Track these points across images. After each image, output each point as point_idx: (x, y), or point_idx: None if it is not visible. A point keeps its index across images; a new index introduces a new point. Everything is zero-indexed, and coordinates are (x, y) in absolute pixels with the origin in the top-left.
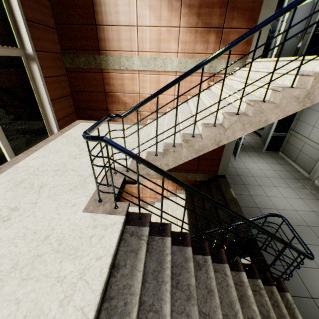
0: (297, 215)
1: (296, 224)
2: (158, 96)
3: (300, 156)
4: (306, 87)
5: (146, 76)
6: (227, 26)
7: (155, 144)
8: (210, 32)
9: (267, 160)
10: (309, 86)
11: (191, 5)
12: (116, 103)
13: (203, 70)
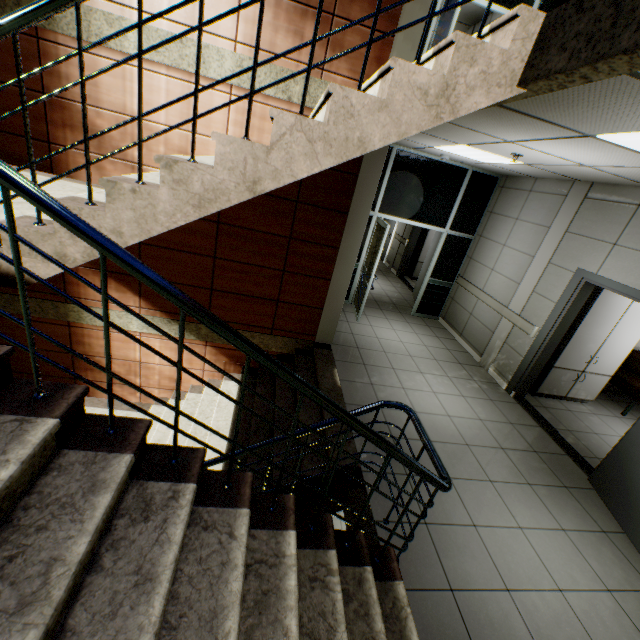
0: (450, 425)
1: (446, 441)
2: (78, 4)
3: (470, 324)
4: (443, 73)
5: (159, 77)
6: (342, 14)
7: (85, 166)
8: (308, 15)
9: (416, 329)
10: (447, 68)
11: None
12: (75, 129)
13: None
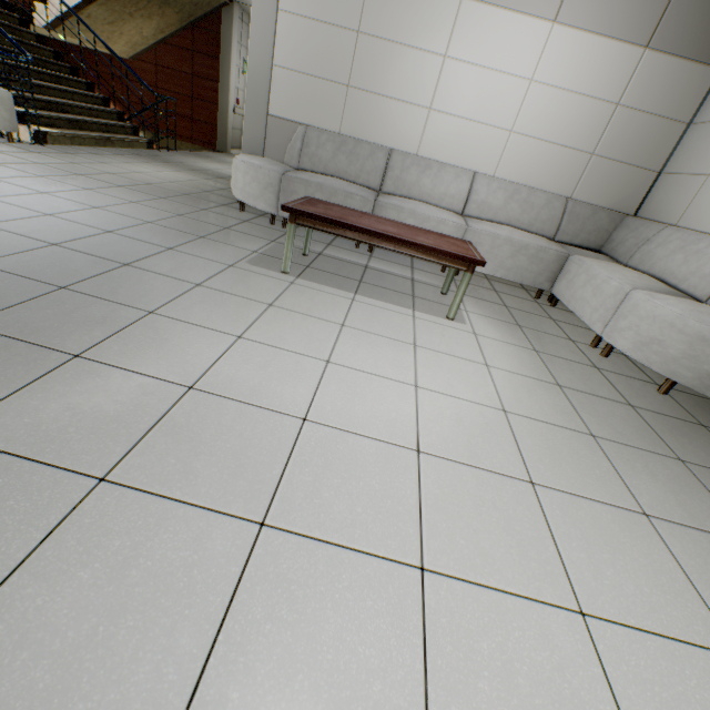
0: None
1: None
2: None
3: None
4: None
5: None
6: None
7: None
8: None
9: None
10: None
11: None
12: None
13: None
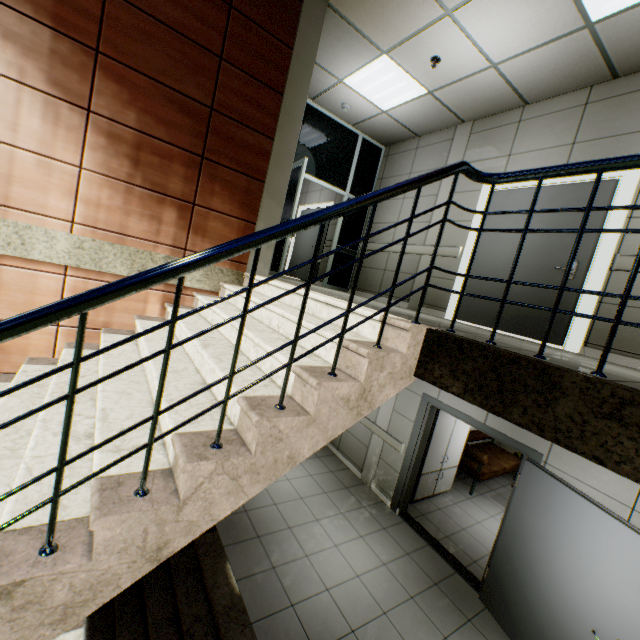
0: (363, 589)
1: (366, 620)
2: None
3: (345, 438)
4: (359, 377)
5: None
6: (203, 203)
7: None
8: (166, 202)
9: None
10: (363, 376)
11: (116, 136)
12: None
13: (86, 320)
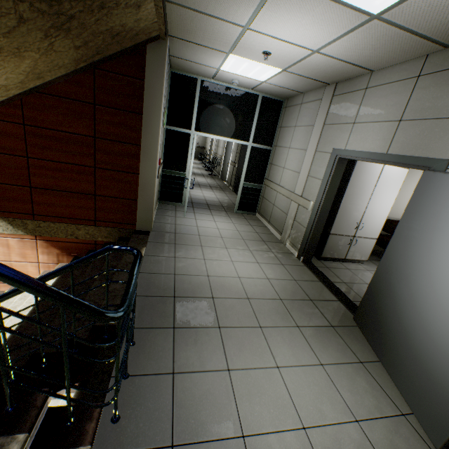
0: (238, 284)
1: (228, 296)
2: None
3: (274, 213)
4: None
5: None
6: None
7: None
8: None
9: (235, 220)
10: None
11: None
12: None
13: None
